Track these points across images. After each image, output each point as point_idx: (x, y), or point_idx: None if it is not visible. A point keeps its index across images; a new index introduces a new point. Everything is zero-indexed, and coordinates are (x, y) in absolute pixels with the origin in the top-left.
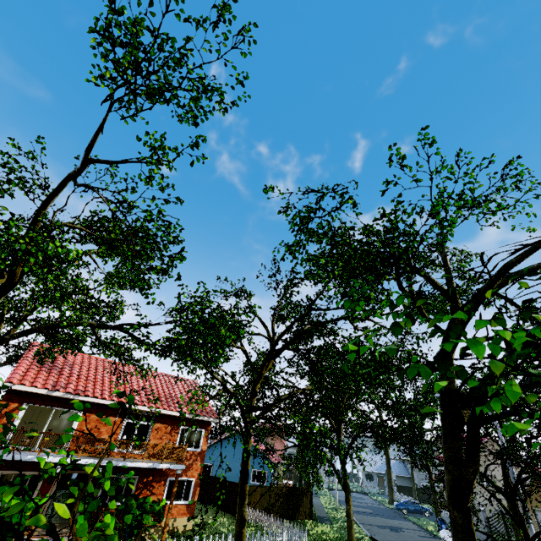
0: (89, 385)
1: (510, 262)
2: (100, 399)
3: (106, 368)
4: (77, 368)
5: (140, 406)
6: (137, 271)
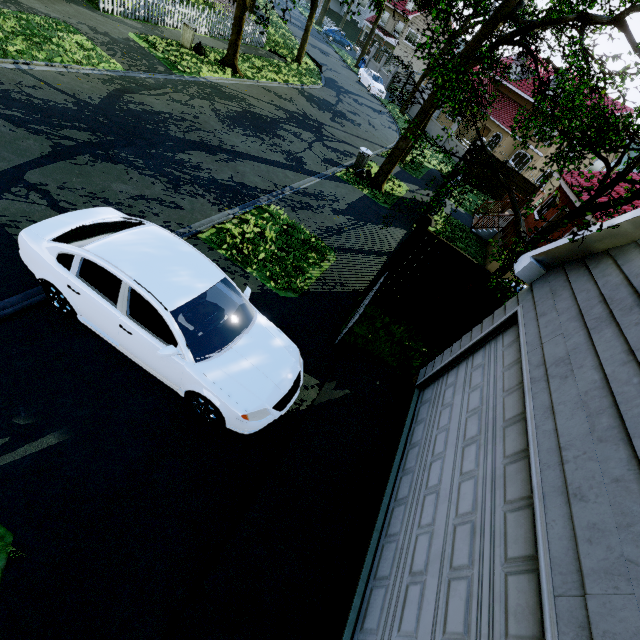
0: None
1: None
2: None
3: None
4: None
5: None
6: None
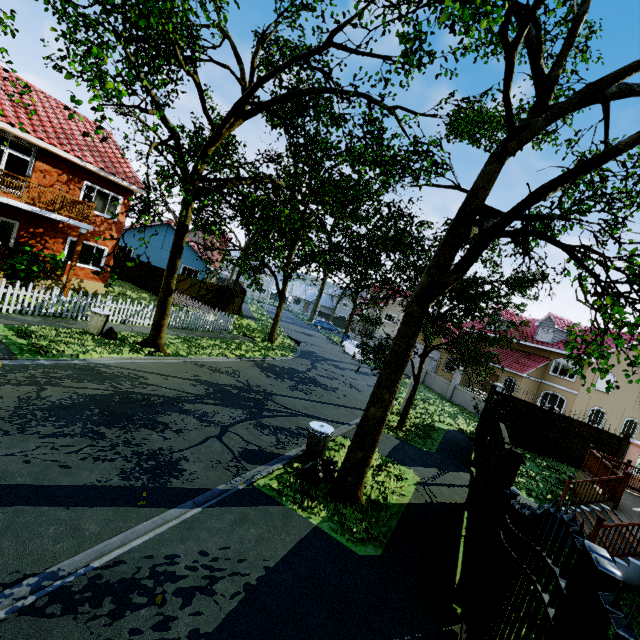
0: None
1: None
2: None
3: None
4: None
5: (4, 123)
6: None
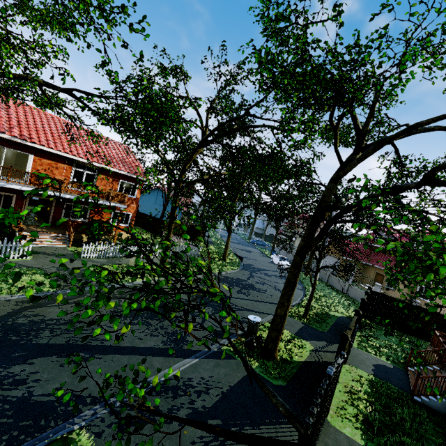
0: (32, 133)
1: (421, 123)
2: (47, 148)
3: (44, 119)
4: (13, 113)
5: (85, 159)
6: (70, 18)
